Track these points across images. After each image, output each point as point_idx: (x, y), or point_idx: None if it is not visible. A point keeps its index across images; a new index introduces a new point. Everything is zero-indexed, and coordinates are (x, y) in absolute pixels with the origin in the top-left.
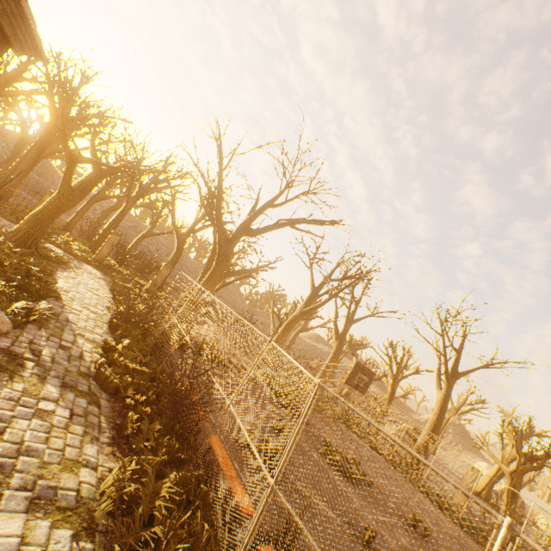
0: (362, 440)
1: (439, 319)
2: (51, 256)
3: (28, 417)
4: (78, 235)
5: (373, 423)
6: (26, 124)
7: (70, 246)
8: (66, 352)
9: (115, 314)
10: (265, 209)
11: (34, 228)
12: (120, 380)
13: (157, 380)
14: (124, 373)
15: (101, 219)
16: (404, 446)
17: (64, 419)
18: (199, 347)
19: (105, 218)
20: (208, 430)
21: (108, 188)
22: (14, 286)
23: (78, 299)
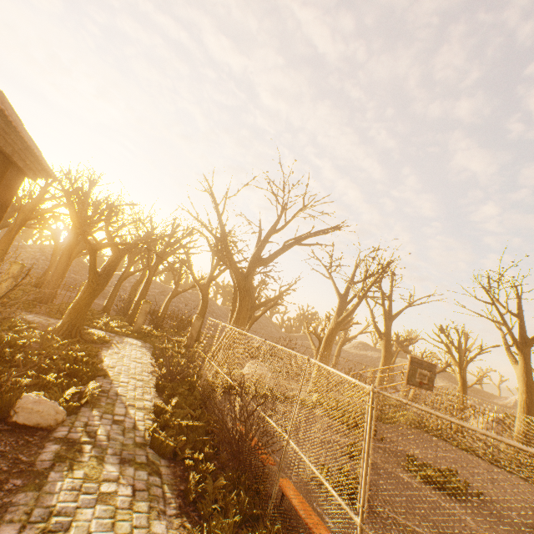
0: (449, 444)
1: (483, 288)
2: (94, 339)
3: (92, 504)
4: (116, 314)
5: (450, 419)
6: (56, 235)
7: (110, 326)
8: (120, 426)
9: (160, 376)
10: (269, 237)
11: (75, 318)
12: (175, 441)
13: (213, 432)
14: (178, 433)
15: (131, 293)
16: (499, 438)
17: (127, 498)
18: (241, 386)
19: (135, 292)
20: (277, 473)
21: (130, 265)
22: (65, 375)
23: (124, 371)
